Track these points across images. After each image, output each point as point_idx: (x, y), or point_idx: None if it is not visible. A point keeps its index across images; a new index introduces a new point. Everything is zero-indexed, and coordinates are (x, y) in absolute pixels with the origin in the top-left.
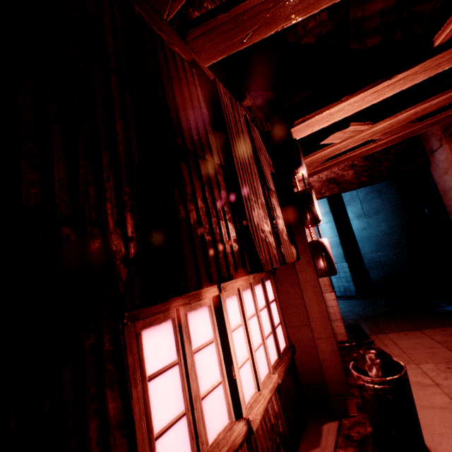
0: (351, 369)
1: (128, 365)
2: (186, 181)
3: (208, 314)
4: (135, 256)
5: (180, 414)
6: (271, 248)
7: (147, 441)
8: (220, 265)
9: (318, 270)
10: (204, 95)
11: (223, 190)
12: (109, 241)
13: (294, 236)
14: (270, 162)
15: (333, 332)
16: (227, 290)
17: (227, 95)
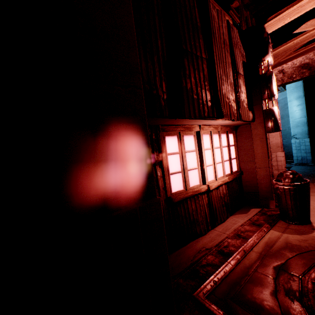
0: (273, 181)
1: (161, 146)
2: (186, 68)
3: (193, 139)
4: (166, 99)
5: (179, 171)
6: (232, 108)
7: (167, 174)
8: (200, 110)
9: (266, 128)
10: (199, 13)
11: (205, 73)
12: (158, 92)
13: (253, 106)
14: (243, 54)
15: (269, 165)
16: (204, 130)
17: (215, 8)
